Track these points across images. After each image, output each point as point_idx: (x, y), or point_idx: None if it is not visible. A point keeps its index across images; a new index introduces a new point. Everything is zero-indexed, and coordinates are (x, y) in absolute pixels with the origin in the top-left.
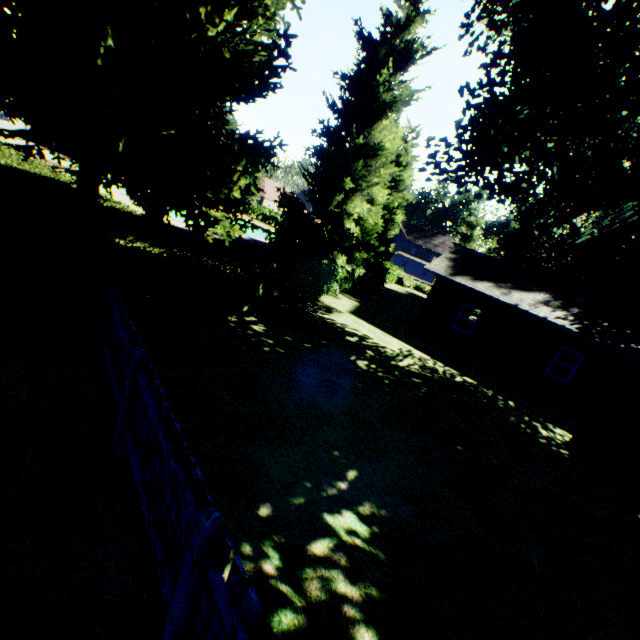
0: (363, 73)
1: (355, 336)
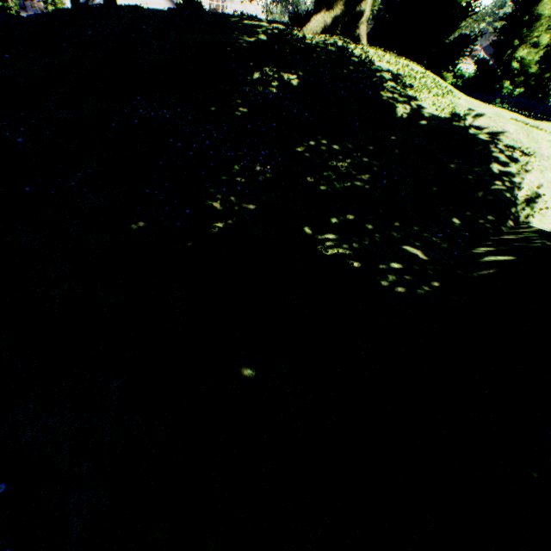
0: None
1: None
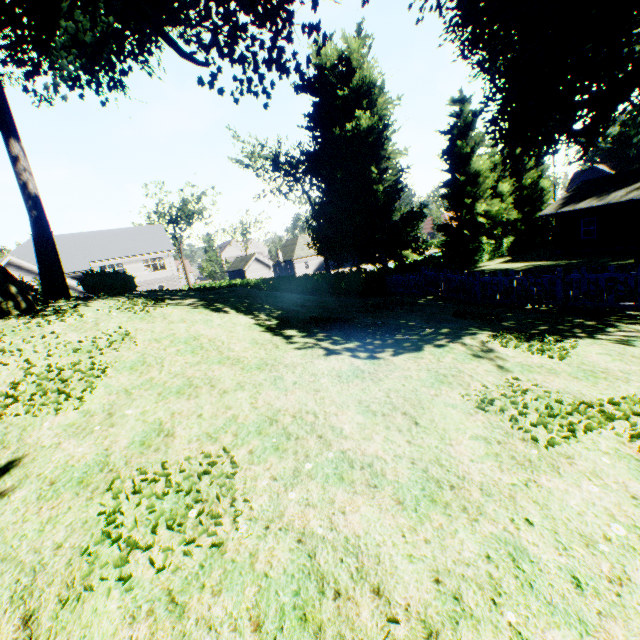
0: (448, 151)
1: (490, 270)
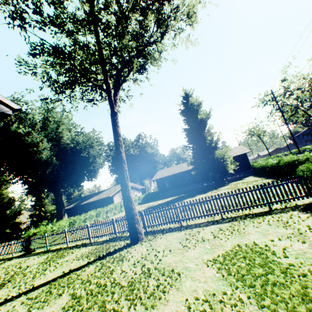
0: None
1: None
